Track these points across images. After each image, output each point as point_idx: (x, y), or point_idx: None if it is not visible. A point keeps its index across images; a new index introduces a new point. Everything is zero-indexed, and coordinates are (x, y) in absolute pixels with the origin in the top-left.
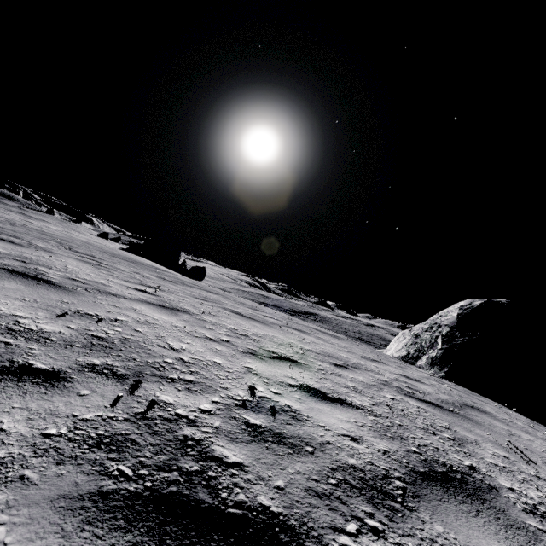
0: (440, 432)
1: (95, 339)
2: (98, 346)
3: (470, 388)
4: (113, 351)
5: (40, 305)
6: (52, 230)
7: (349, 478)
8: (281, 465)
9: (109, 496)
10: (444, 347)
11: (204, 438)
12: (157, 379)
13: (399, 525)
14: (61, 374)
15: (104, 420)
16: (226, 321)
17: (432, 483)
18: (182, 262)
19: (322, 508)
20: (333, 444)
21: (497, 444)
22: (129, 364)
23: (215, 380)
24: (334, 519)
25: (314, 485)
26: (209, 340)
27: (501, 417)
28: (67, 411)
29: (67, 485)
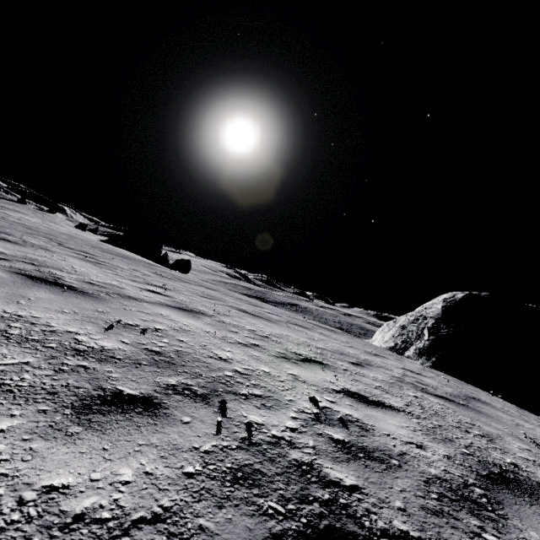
0: (471, 430)
1: (154, 355)
2: (162, 363)
3: (456, 377)
4: (178, 368)
5: (82, 318)
6: (32, 223)
7: (442, 490)
8: (386, 483)
9: (282, 538)
10: (430, 338)
11: (312, 461)
12: (233, 396)
13: (508, 537)
14: (153, 399)
15: (222, 450)
16: (241, 321)
17: (499, 486)
18: (164, 254)
19: (445, 527)
20: (408, 453)
21: (514, 436)
22: (200, 382)
23: (278, 393)
24: (461, 537)
25: (423, 502)
26: (243, 346)
27: (499, 407)
28: (187, 444)
29: (243, 532)
